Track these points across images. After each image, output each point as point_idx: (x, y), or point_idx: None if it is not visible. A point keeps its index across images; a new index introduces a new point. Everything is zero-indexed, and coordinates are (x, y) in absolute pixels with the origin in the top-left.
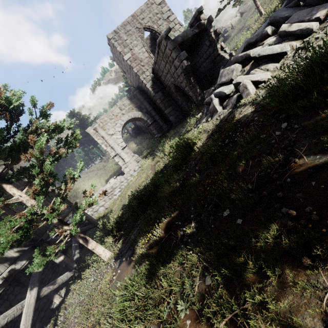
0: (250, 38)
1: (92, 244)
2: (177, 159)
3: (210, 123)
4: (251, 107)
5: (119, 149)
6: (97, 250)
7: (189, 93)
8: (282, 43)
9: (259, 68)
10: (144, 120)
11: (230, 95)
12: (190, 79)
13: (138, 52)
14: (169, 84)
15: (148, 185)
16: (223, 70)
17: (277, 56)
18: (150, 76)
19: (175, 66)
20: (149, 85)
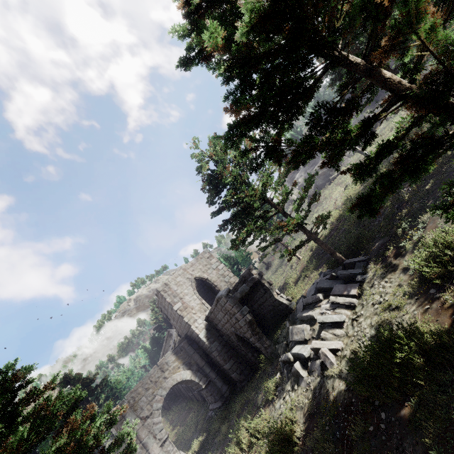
0: (307, 299)
1: None
2: None
3: (301, 395)
4: (342, 382)
5: (155, 446)
6: None
7: (256, 343)
8: (337, 310)
9: (328, 333)
10: (194, 381)
11: (311, 357)
12: (255, 330)
13: (189, 299)
14: (229, 333)
15: None
16: (291, 327)
17: (338, 322)
18: (203, 324)
19: (236, 318)
20: (202, 335)
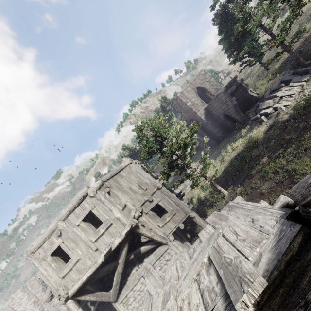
0: (273, 88)
1: (219, 187)
2: (249, 145)
3: (263, 126)
4: (287, 115)
5: None
6: (222, 189)
7: (236, 117)
8: (291, 90)
9: (283, 100)
10: (197, 139)
11: (271, 113)
12: (237, 109)
13: (194, 100)
14: (218, 114)
15: (235, 161)
16: (261, 103)
17: (291, 95)
18: (203, 112)
19: (227, 104)
20: (203, 117)
